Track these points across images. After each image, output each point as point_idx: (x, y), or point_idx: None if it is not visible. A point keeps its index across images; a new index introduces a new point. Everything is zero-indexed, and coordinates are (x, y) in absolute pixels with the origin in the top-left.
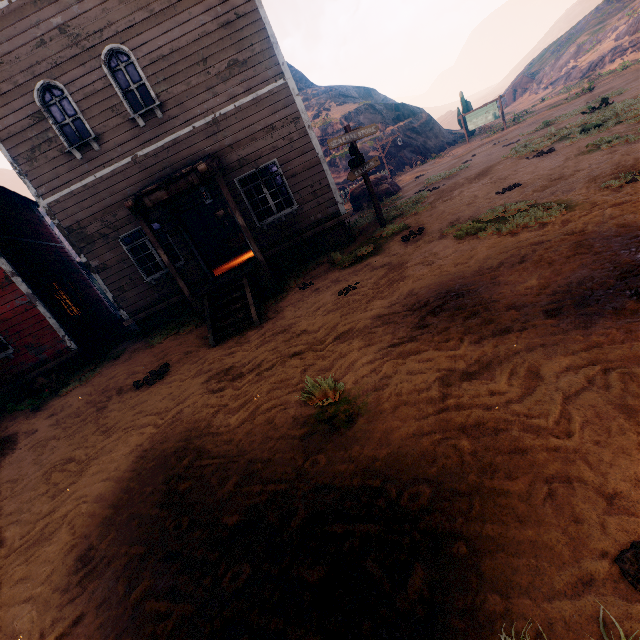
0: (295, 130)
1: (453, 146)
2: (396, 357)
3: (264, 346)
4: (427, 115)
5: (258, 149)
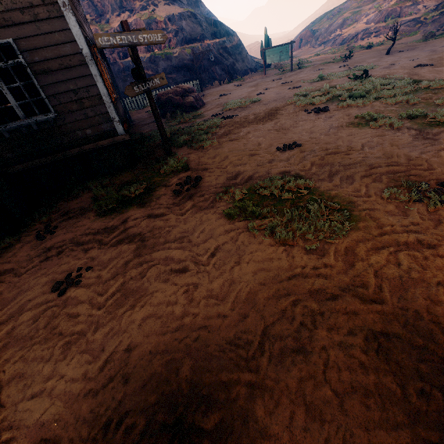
0: (41, 2)
1: (254, 73)
2: None
3: None
4: (238, 39)
5: None
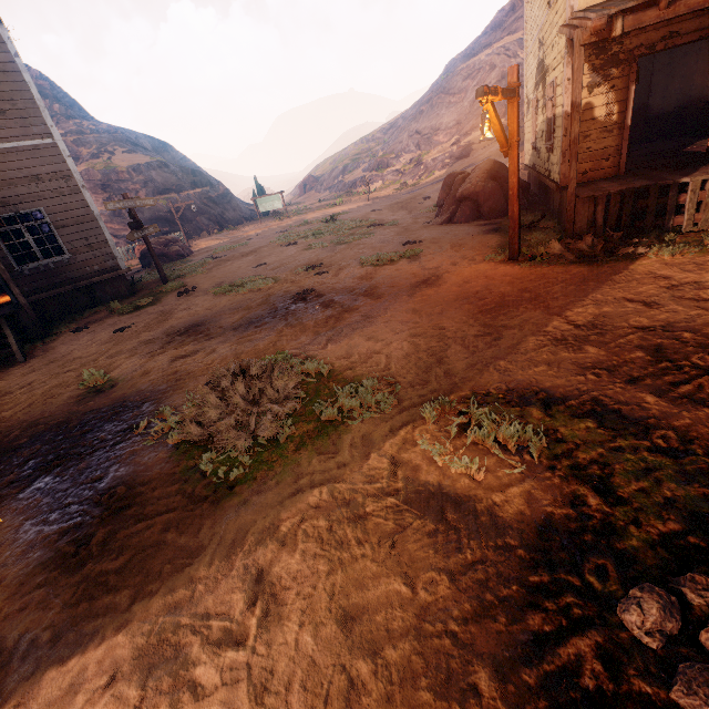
0: (67, 186)
1: (250, 221)
2: (150, 357)
3: (34, 372)
4: (225, 188)
5: (19, 194)
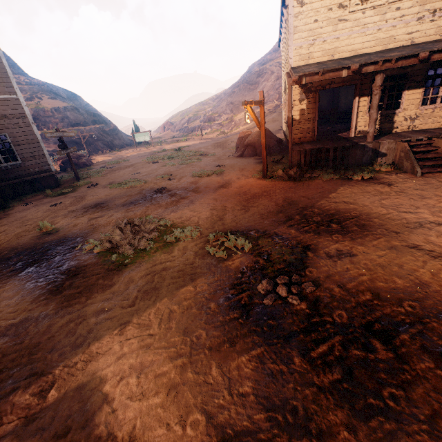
0: (23, 122)
1: (129, 147)
2: (76, 218)
3: (4, 226)
4: (114, 126)
5: None
